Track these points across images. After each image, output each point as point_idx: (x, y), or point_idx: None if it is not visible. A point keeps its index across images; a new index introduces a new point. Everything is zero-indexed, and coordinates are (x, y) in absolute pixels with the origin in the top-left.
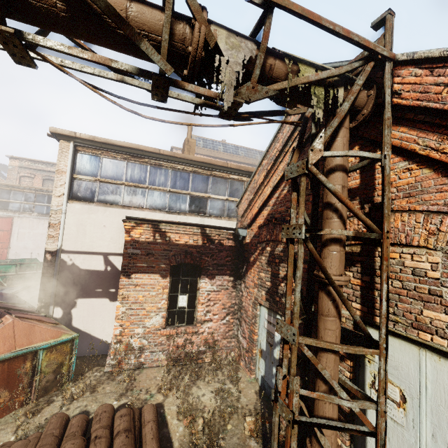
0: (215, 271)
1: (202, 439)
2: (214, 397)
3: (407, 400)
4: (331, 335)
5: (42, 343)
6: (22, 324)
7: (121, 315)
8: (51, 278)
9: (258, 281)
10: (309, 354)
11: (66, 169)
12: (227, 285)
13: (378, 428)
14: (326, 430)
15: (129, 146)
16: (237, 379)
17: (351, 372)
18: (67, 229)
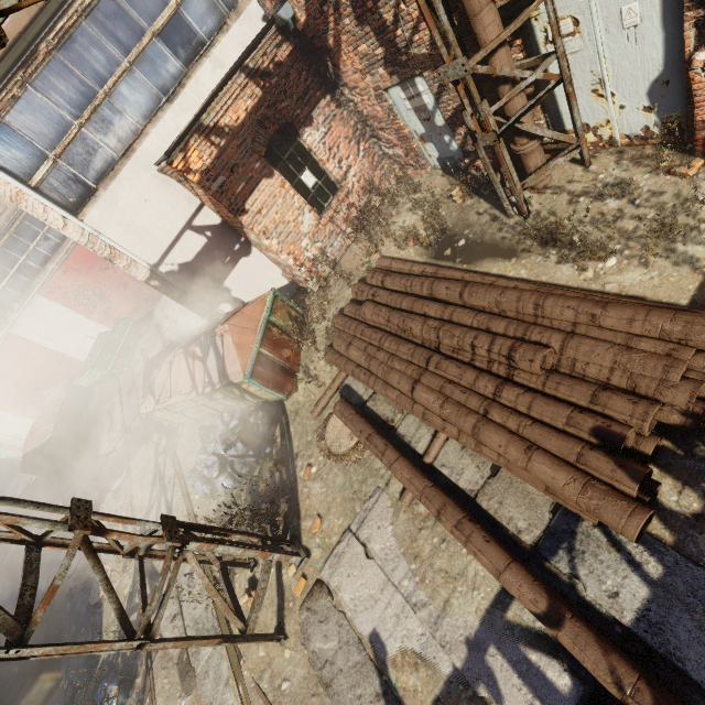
0: (305, 110)
1: (431, 239)
2: (413, 214)
3: (579, 21)
4: (493, 30)
5: (264, 314)
6: (236, 321)
7: (279, 247)
8: (184, 295)
9: (363, 63)
10: (484, 70)
11: (15, 188)
12: (332, 112)
13: (562, 72)
14: (523, 121)
15: (1, 52)
16: (417, 186)
17: (523, 51)
18: (127, 246)
